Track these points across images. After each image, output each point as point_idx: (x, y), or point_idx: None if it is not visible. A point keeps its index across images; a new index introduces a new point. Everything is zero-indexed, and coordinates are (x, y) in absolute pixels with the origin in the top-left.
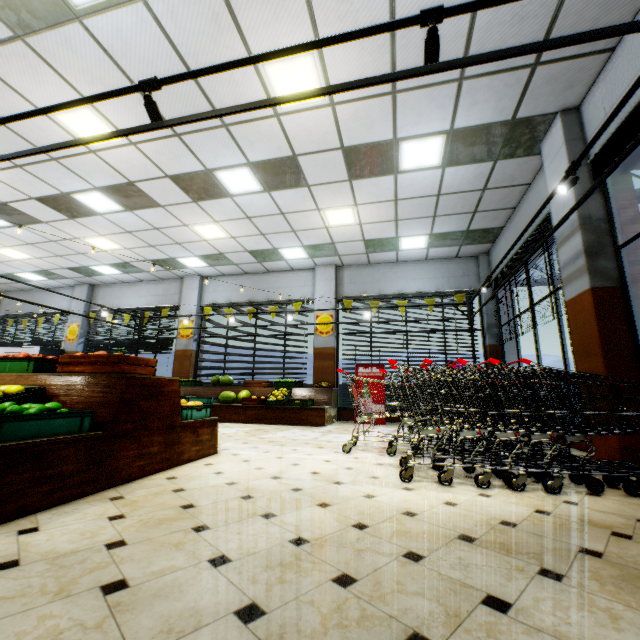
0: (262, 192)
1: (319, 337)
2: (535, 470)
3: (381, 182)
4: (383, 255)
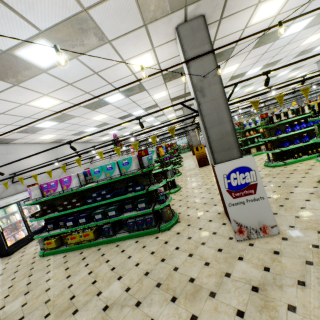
0: None
1: None
2: None
3: None
4: None
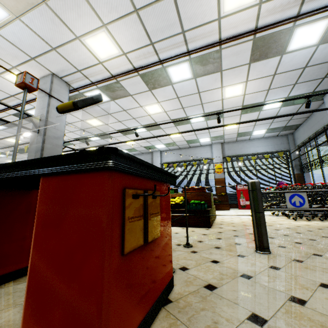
0: (203, 121)
1: (217, 174)
2: None
3: (253, 114)
4: (243, 137)
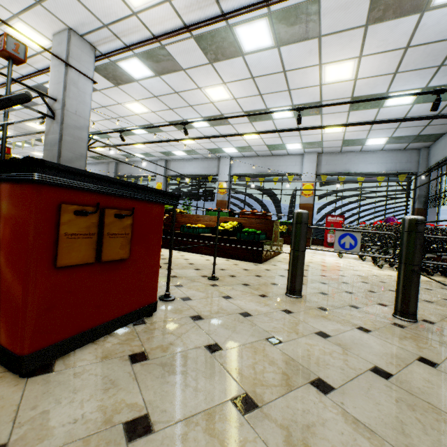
0: (292, 117)
1: (303, 197)
2: (441, 269)
3: (368, 112)
4: (352, 148)
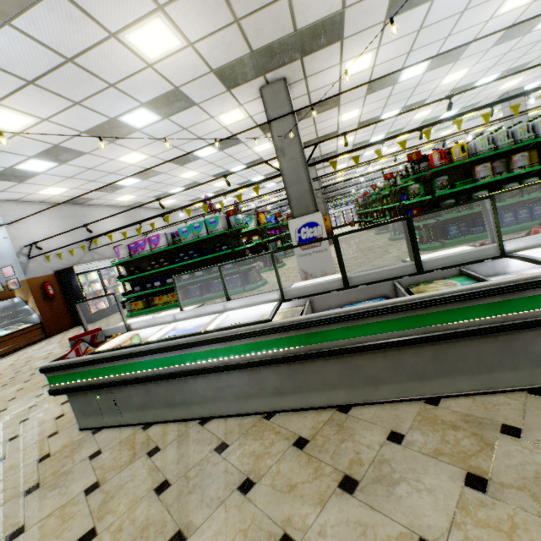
0: None
1: None
2: None
3: None
4: None
